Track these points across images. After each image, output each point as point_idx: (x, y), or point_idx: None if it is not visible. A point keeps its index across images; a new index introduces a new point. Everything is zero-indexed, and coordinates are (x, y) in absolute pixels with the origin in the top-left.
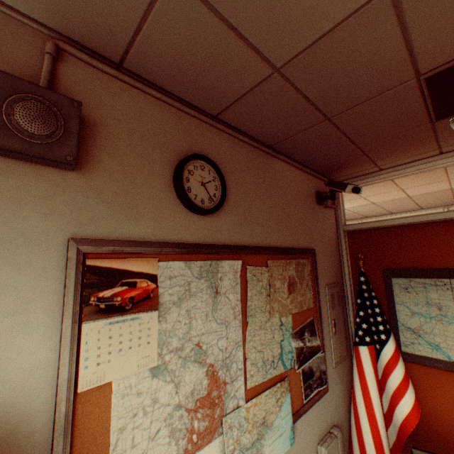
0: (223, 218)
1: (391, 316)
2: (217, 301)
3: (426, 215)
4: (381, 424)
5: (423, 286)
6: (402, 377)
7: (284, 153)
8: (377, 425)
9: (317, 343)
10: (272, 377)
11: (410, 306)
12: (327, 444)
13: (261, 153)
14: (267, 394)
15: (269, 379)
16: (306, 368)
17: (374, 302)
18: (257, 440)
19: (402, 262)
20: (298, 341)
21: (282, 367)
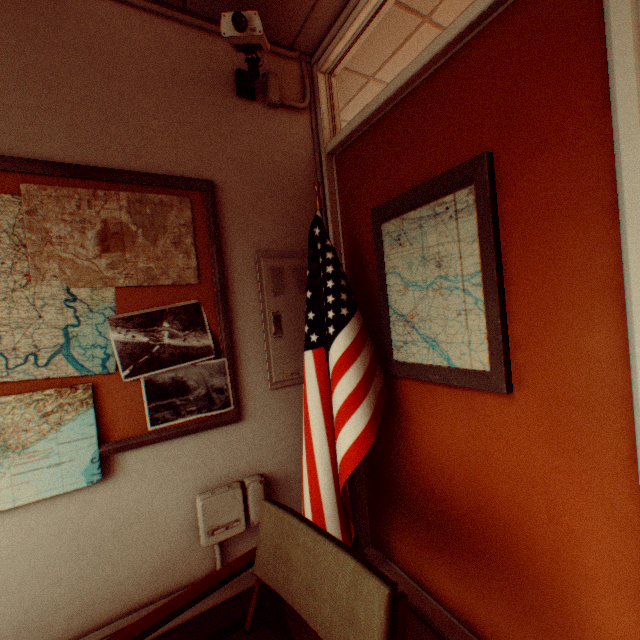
0: None
1: (381, 300)
2: None
3: (421, 54)
4: (324, 475)
5: (419, 226)
6: (347, 397)
7: None
8: (317, 477)
9: (205, 344)
10: (42, 381)
11: (403, 272)
12: (211, 495)
13: None
14: (9, 401)
15: (29, 382)
16: (166, 380)
17: (329, 271)
18: None
19: (397, 186)
20: (134, 334)
21: (74, 368)
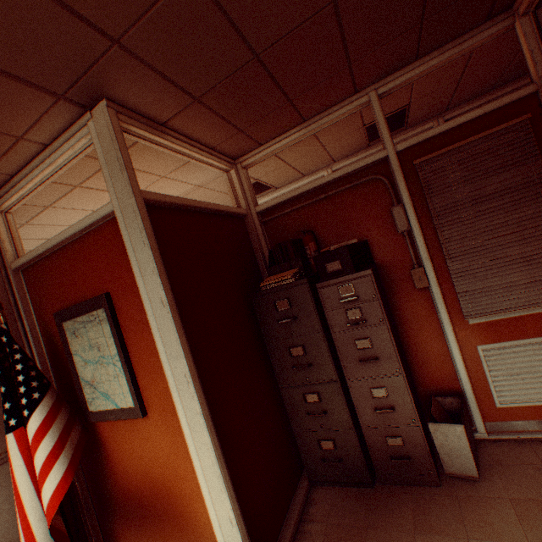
0: None
1: (73, 372)
2: None
3: (62, 232)
4: (39, 527)
5: (85, 326)
6: (46, 459)
7: None
8: (33, 532)
9: None
10: None
11: (83, 353)
12: None
13: None
14: None
15: None
16: None
17: (20, 368)
18: None
19: (69, 298)
20: None
21: None
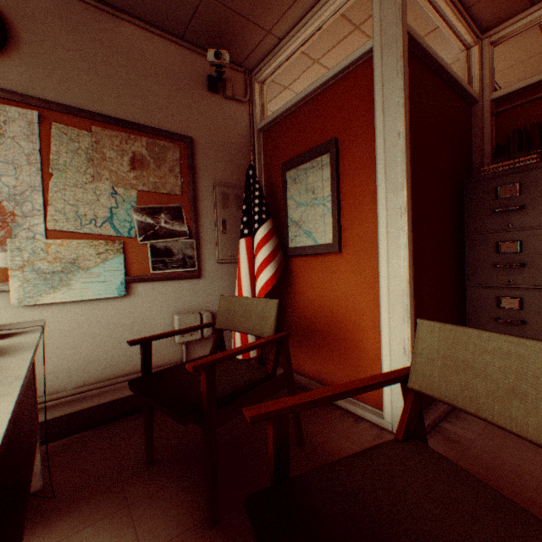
0: (13, 66)
1: (284, 214)
2: (0, 142)
3: (310, 86)
4: None
5: (305, 173)
6: (263, 260)
7: (128, 12)
8: None
9: (183, 230)
10: (97, 236)
11: (296, 198)
12: (183, 315)
13: (89, 9)
14: (82, 243)
15: (91, 235)
16: (161, 247)
17: (257, 194)
18: (62, 273)
19: (296, 152)
20: (146, 218)
21: (114, 231)
